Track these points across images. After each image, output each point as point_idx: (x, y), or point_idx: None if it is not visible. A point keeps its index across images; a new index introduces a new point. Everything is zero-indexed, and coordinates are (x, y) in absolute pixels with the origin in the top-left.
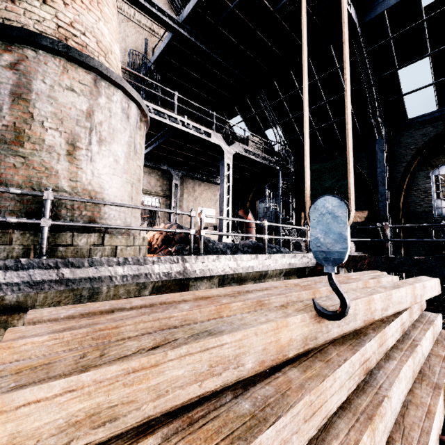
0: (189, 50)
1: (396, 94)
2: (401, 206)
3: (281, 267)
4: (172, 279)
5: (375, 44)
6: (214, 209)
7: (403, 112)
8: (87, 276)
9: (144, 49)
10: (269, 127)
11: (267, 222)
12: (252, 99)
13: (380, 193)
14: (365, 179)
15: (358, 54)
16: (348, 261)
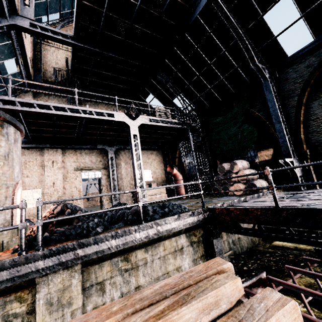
0: (92, 56)
1: (269, 38)
2: (303, 138)
3: (160, 234)
4: None
5: (234, 1)
6: (150, 169)
7: (282, 52)
8: None
9: (66, 64)
10: (175, 97)
11: (139, 189)
12: (155, 79)
13: (278, 130)
14: (263, 120)
15: (223, 15)
16: (236, 215)
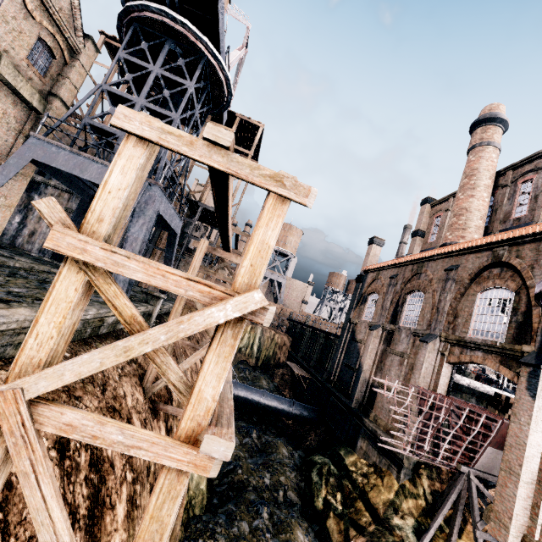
0: None
1: None
2: None
3: None
4: (485, 395)
5: None
6: None
7: None
8: (475, 385)
9: None
10: None
11: None
12: None
13: None
14: None
15: None
16: None
